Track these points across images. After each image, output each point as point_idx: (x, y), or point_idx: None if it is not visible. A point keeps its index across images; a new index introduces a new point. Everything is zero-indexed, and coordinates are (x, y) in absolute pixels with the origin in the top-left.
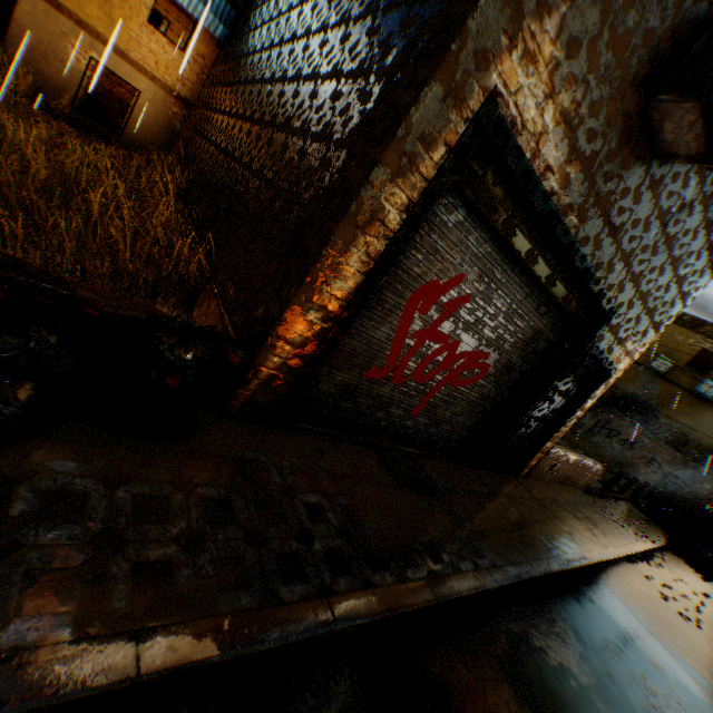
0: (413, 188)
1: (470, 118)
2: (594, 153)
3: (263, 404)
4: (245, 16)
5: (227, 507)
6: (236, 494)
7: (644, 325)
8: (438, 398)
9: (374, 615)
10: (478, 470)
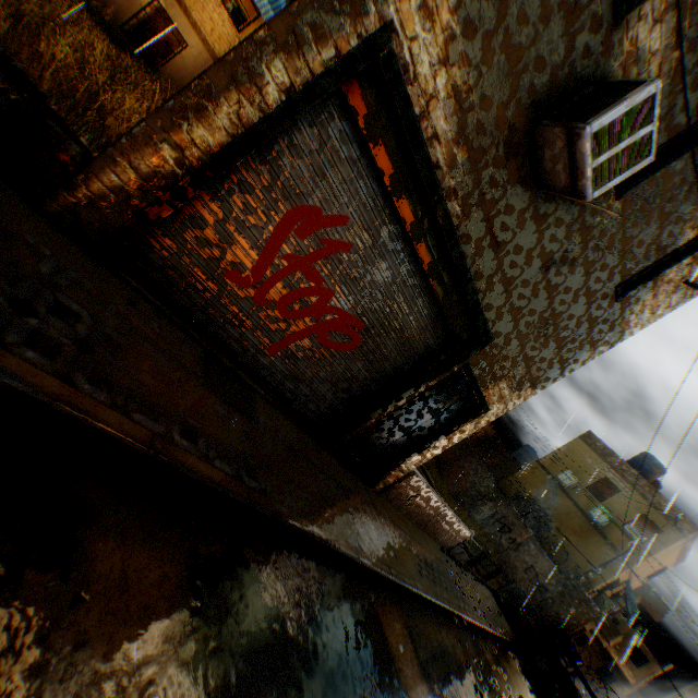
0: (298, 75)
1: (364, 38)
2: (482, 149)
3: (89, 225)
4: None
5: None
6: None
7: (522, 374)
8: (301, 347)
9: (43, 394)
10: (324, 451)
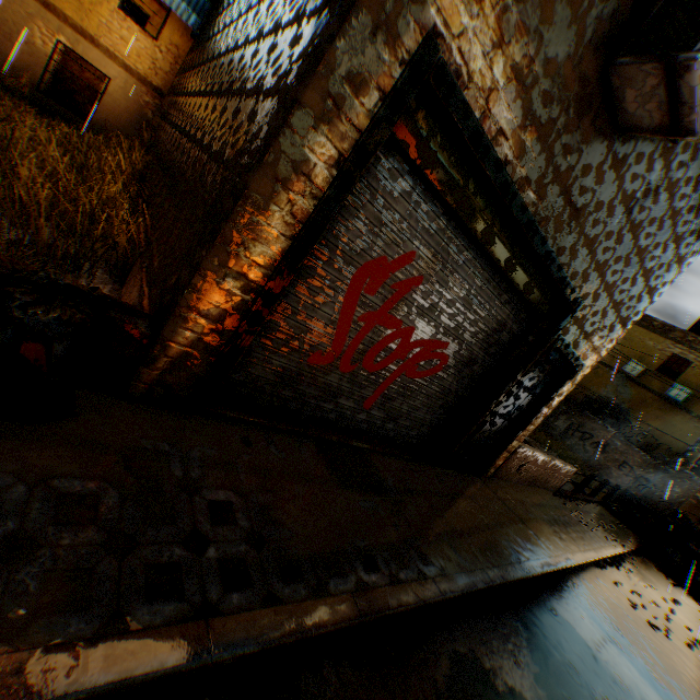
0: (343, 140)
1: (407, 61)
2: (551, 120)
3: (177, 387)
4: (218, 5)
5: (92, 504)
6: (112, 488)
7: (611, 320)
8: (393, 390)
9: (271, 640)
10: (439, 469)
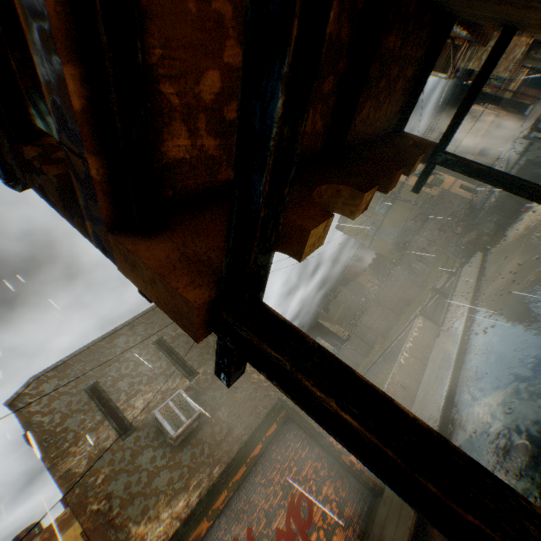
0: None
1: None
2: (189, 469)
3: None
4: None
5: None
6: None
7: None
8: (318, 539)
9: None
10: (385, 490)
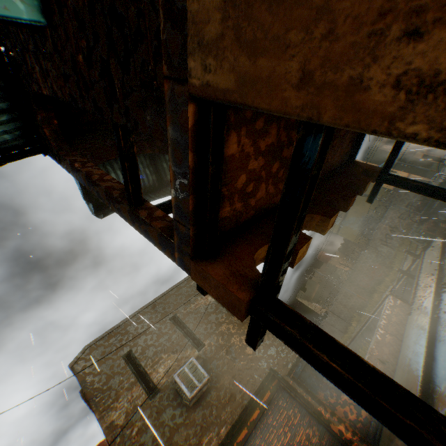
0: None
1: None
2: (201, 427)
3: None
4: None
5: None
6: None
7: None
8: None
9: None
10: None
